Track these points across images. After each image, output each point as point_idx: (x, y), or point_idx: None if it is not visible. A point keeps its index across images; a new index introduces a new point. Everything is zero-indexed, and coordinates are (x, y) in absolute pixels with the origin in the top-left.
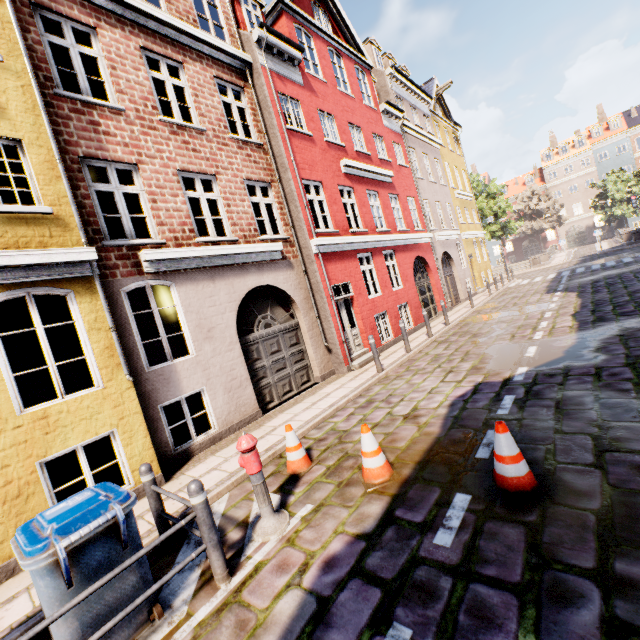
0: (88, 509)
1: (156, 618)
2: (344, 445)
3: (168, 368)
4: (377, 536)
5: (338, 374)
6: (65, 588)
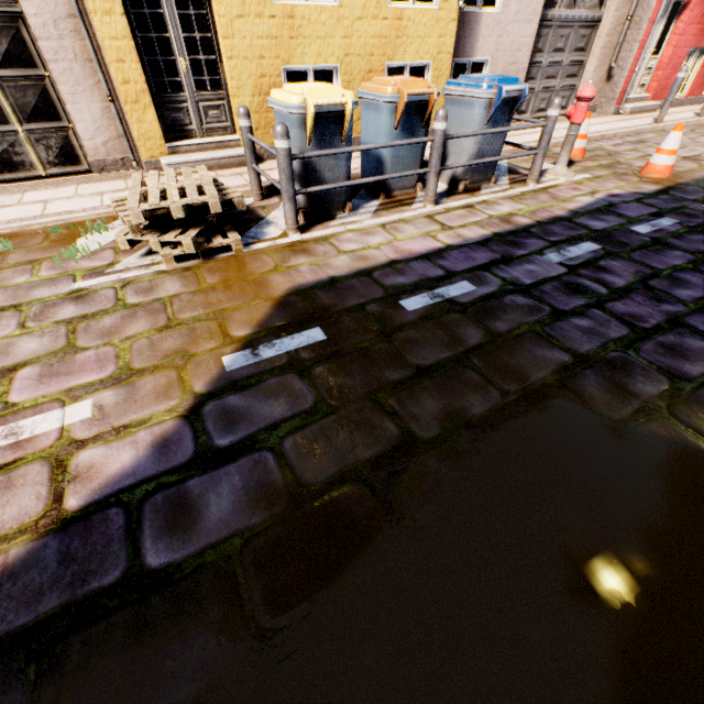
0: (509, 78)
1: (490, 183)
2: (614, 158)
3: (475, 16)
4: (653, 196)
5: (598, 114)
6: (483, 124)
